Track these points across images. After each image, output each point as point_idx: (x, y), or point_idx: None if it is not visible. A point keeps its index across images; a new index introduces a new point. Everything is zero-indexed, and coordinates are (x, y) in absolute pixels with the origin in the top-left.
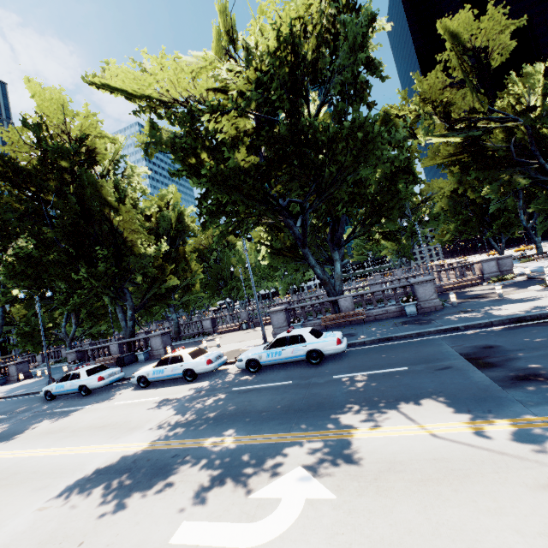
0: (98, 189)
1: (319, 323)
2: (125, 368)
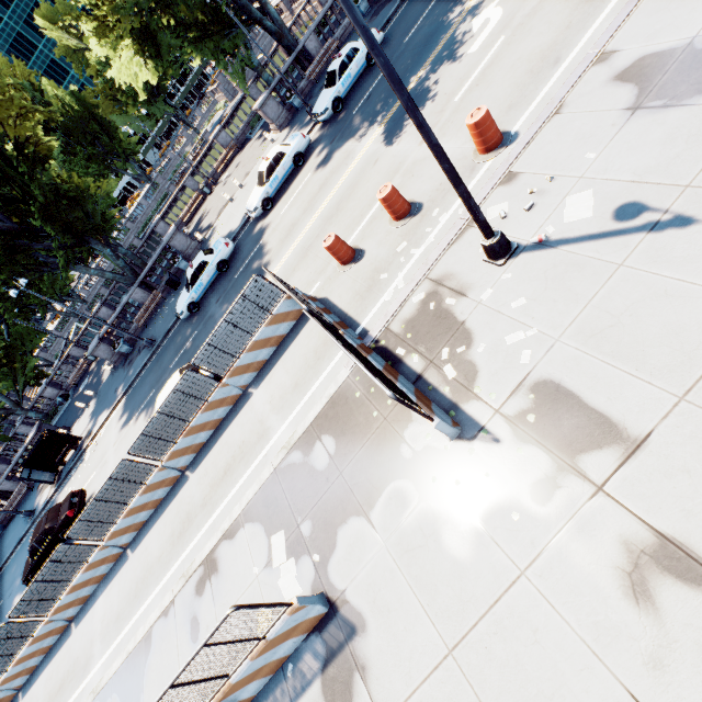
0: None
1: (305, 84)
2: None
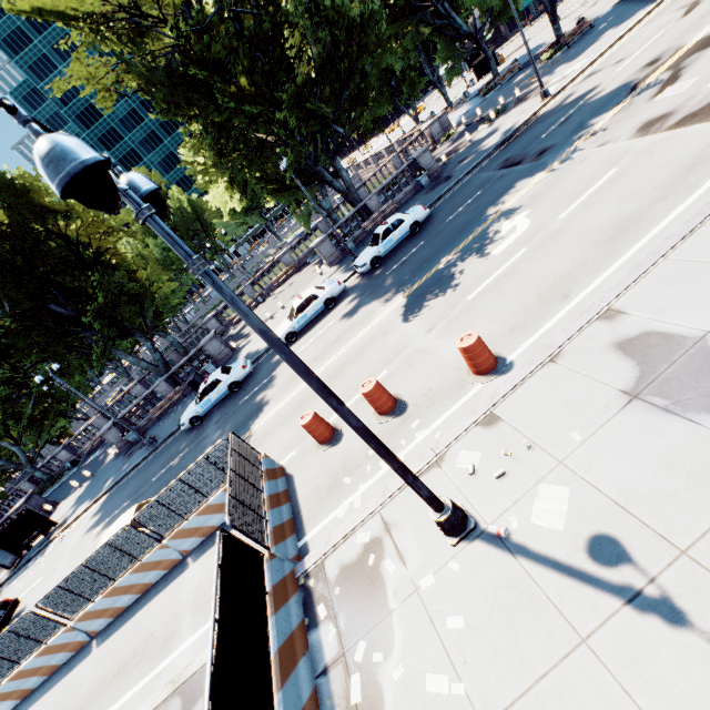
0: (20, 194)
1: (361, 233)
2: None
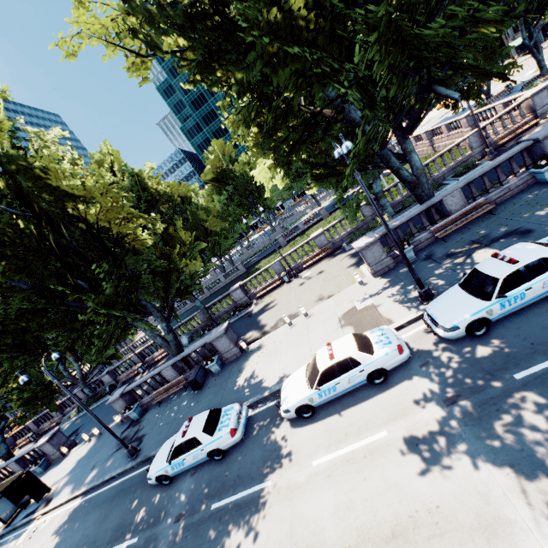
0: (36, 176)
1: (426, 237)
2: (210, 390)
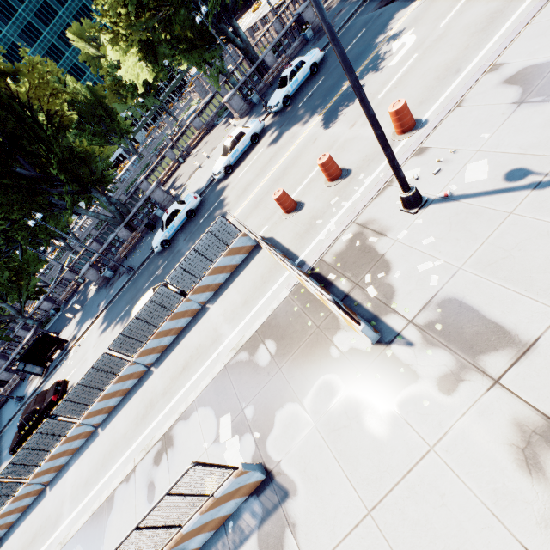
0: None
1: (262, 87)
2: None
